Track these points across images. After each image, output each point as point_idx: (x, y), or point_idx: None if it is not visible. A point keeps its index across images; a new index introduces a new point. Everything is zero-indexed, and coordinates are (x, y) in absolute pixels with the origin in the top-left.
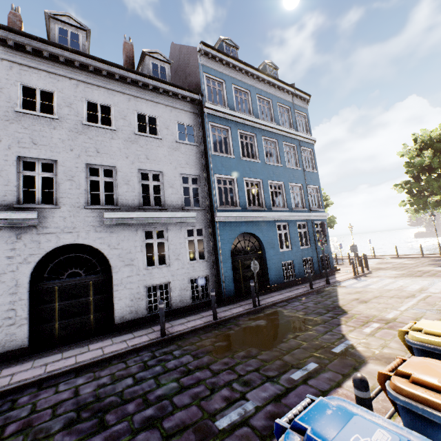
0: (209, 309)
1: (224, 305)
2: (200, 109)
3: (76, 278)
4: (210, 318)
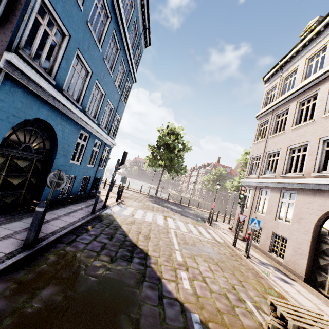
0: None
1: None
2: None
3: None
4: None
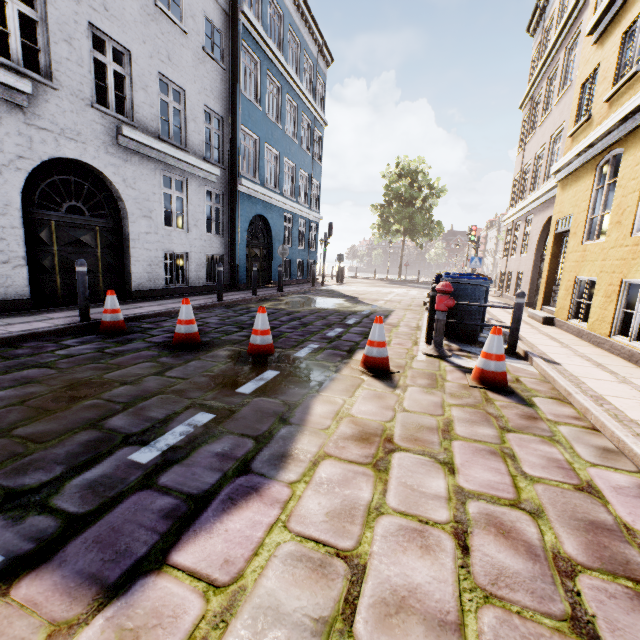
0: (228, 291)
1: (242, 290)
2: (232, 10)
3: (79, 217)
4: (245, 295)
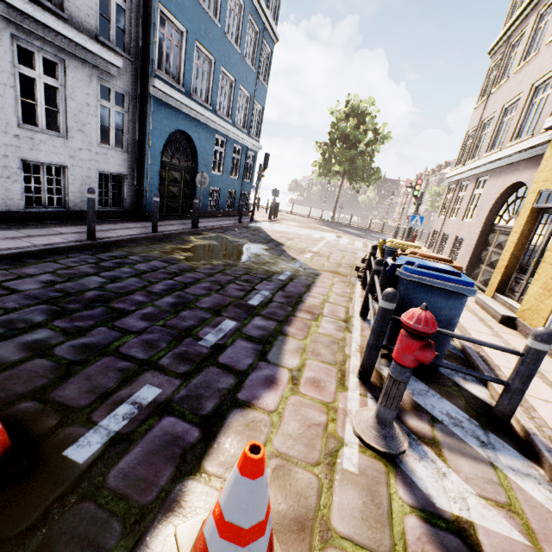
0: (128, 221)
1: (148, 221)
2: None
3: None
4: (144, 230)
